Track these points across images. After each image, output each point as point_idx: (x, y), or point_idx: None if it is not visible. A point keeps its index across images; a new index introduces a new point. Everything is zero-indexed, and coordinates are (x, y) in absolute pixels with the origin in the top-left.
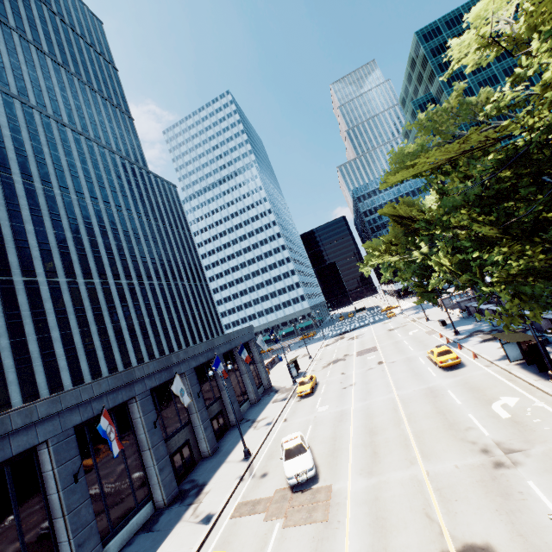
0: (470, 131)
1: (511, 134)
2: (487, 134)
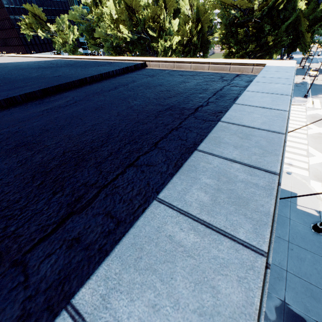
0: (252, 3)
1: (240, 8)
2: (246, 5)
